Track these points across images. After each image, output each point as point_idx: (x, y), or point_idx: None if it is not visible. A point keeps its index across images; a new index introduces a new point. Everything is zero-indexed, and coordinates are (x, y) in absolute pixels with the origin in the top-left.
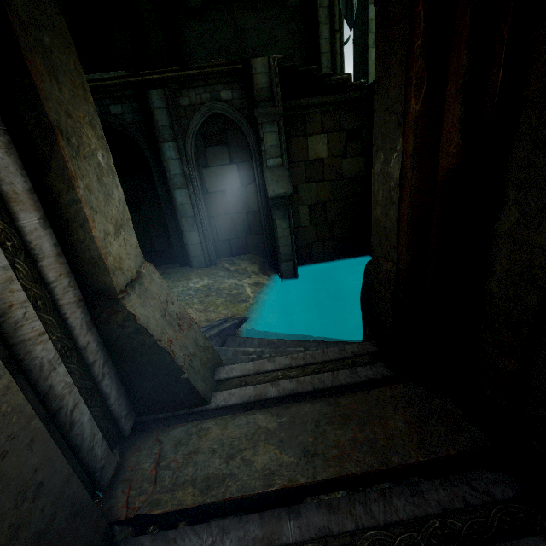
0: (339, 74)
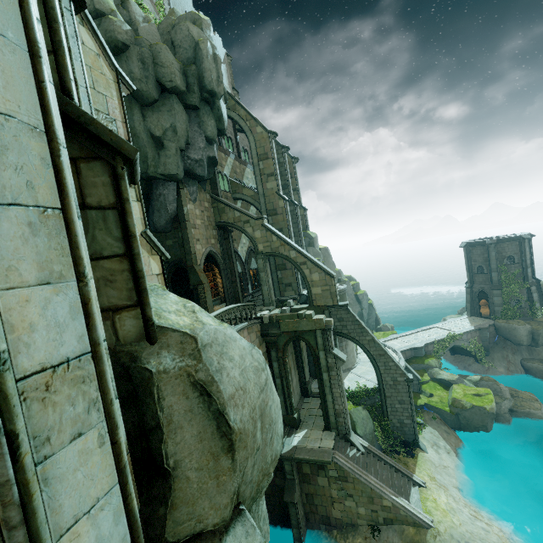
0: (289, 416)
